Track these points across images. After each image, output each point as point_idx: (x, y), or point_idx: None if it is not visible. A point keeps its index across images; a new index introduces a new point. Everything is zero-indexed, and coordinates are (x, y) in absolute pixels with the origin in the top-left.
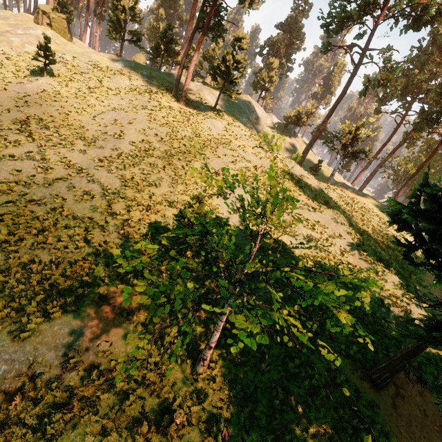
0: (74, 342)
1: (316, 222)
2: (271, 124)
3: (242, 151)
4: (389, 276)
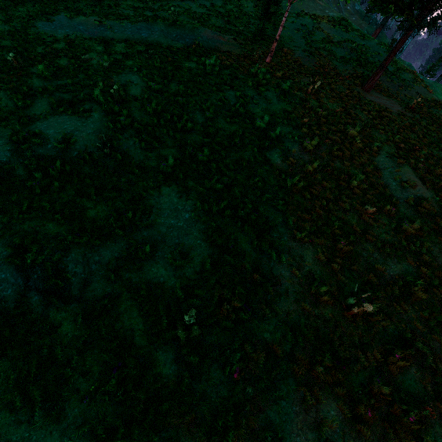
0: (213, 37)
1: (361, 46)
2: (351, 10)
3: (312, 2)
4: (406, 73)
